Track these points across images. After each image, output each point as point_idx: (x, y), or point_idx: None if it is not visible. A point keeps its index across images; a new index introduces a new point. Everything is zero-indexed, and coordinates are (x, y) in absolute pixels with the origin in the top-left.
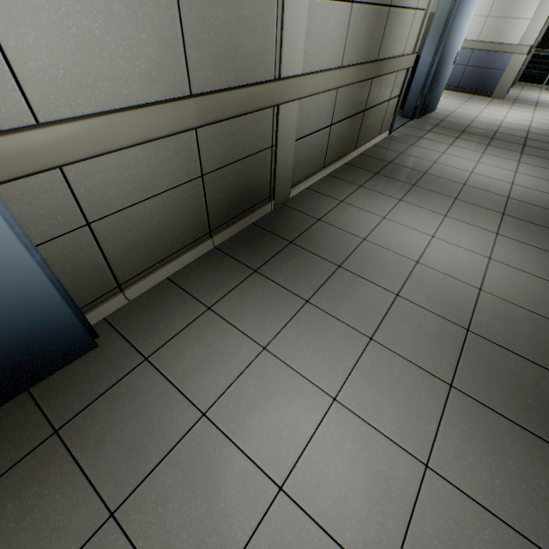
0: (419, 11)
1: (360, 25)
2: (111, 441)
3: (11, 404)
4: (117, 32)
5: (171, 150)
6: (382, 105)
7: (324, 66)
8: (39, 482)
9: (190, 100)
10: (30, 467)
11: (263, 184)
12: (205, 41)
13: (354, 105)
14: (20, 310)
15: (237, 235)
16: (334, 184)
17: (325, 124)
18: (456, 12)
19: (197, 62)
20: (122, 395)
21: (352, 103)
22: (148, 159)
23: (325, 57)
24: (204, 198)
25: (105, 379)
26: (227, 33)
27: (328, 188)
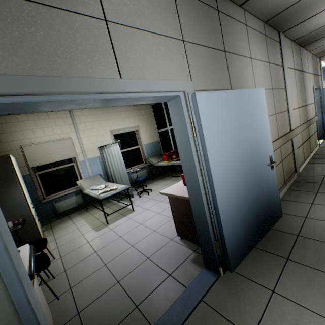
0: (312, 104)
1: (301, 112)
2: (324, 235)
3: (269, 231)
4: (270, 126)
5: (277, 152)
6: (312, 135)
7: (297, 125)
8: (310, 245)
9: (280, 138)
10: (301, 242)
11: (292, 166)
12: (279, 125)
13: (306, 136)
14: (273, 191)
15: (291, 185)
16: (314, 165)
17: (301, 143)
18: (323, 99)
19: (278, 129)
20: (310, 226)
21: (305, 135)
22: (274, 155)
23: (296, 123)
24: (282, 169)
25: (296, 223)
26: (281, 122)
27: (313, 166)
